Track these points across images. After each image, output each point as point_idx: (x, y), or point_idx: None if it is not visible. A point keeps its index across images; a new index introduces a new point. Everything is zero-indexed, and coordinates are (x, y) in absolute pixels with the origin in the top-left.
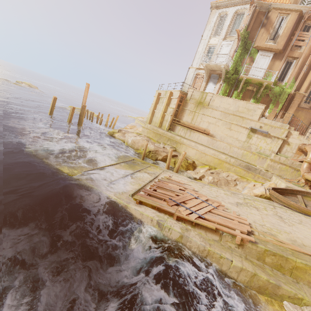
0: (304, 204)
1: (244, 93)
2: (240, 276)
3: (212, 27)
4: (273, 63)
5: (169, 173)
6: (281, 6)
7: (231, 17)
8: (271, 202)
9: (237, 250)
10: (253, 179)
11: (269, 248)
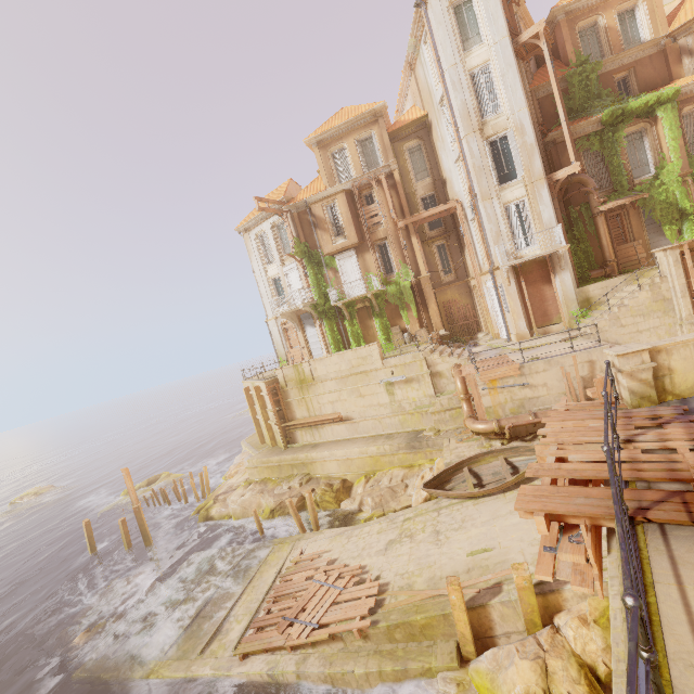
0: (471, 482)
1: (358, 316)
2: (372, 683)
3: (258, 256)
4: (364, 259)
5: (303, 541)
6: (319, 195)
7: (271, 234)
8: (439, 502)
9: (368, 645)
10: (427, 459)
11: (390, 621)
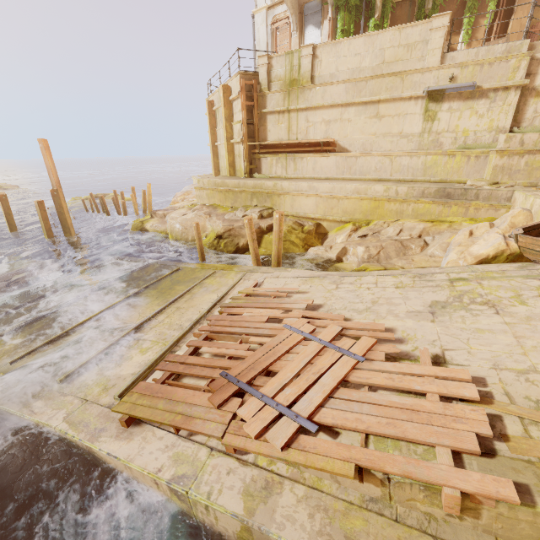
0: None
1: (392, 17)
2: None
3: None
4: None
5: (258, 274)
6: None
7: None
8: (529, 267)
9: (460, 525)
10: (465, 217)
11: None
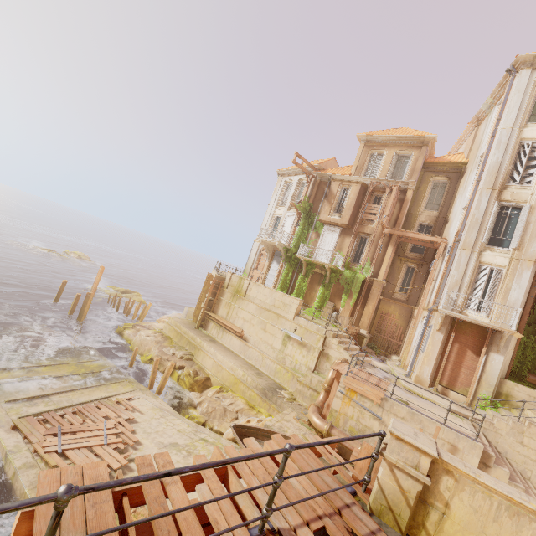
0: None
1: (311, 277)
2: None
3: (278, 195)
4: (343, 240)
5: (141, 393)
6: (342, 177)
7: (295, 186)
8: (236, 449)
9: None
10: (268, 412)
11: None
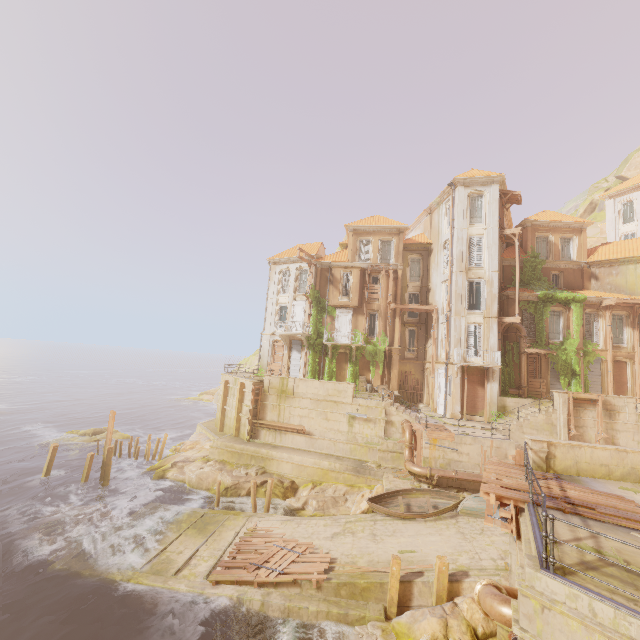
0: (403, 507)
1: (337, 358)
2: (319, 620)
3: (277, 284)
4: (356, 319)
5: (256, 518)
6: (341, 263)
7: (294, 274)
8: (375, 515)
9: (318, 595)
10: (366, 484)
11: (341, 580)
